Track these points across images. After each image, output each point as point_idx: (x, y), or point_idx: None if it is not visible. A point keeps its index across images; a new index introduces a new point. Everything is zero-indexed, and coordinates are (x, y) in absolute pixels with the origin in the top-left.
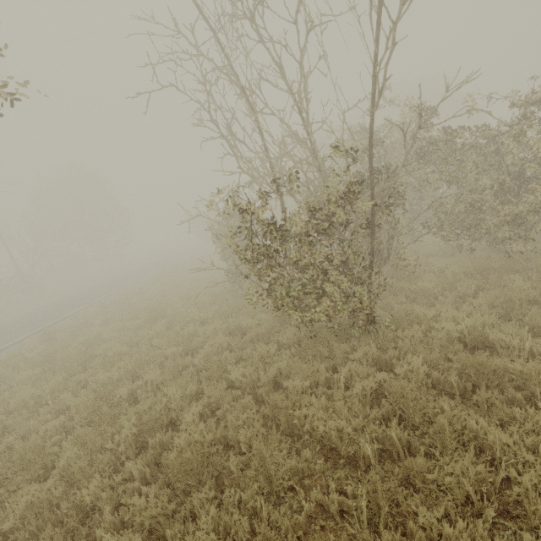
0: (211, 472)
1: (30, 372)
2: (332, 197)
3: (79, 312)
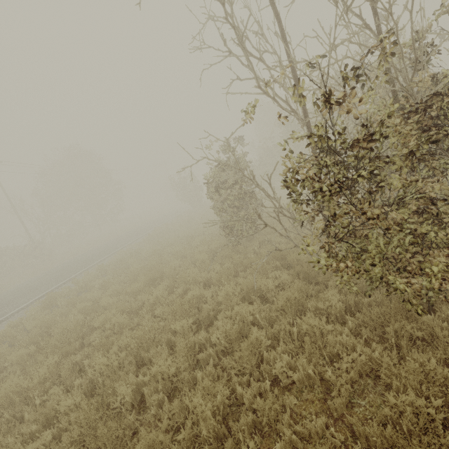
0: None
1: (22, 352)
2: None
3: (80, 274)
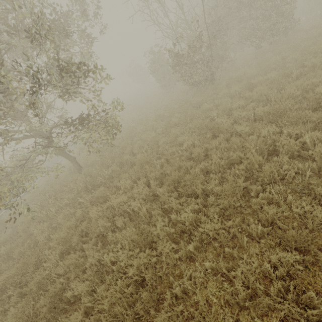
0: (175, 114)
1: None
2: (195, 39)
3: None
